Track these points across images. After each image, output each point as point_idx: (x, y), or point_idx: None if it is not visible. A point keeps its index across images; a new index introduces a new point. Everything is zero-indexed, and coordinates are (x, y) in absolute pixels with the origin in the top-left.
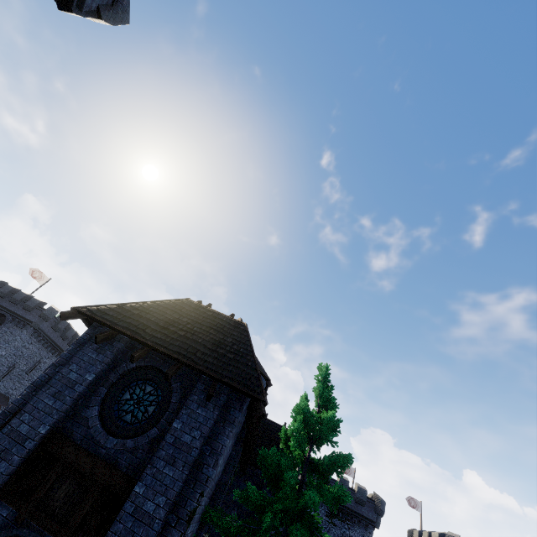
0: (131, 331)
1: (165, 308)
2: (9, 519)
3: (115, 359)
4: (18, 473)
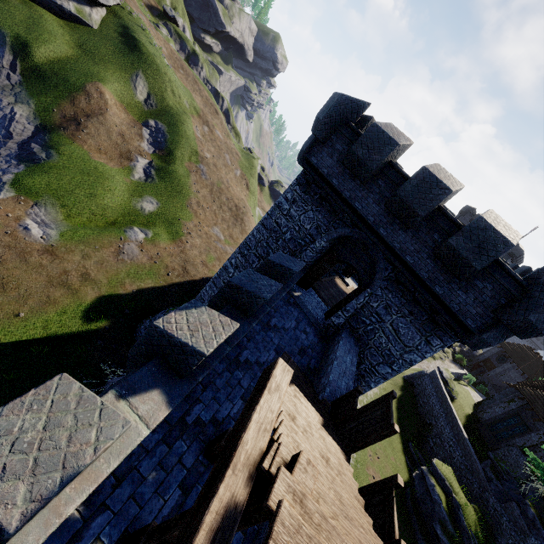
0: (503, 348)
1: (517, 345)
2: (482, 364)
3: (500, 351)
4: (484, 360)
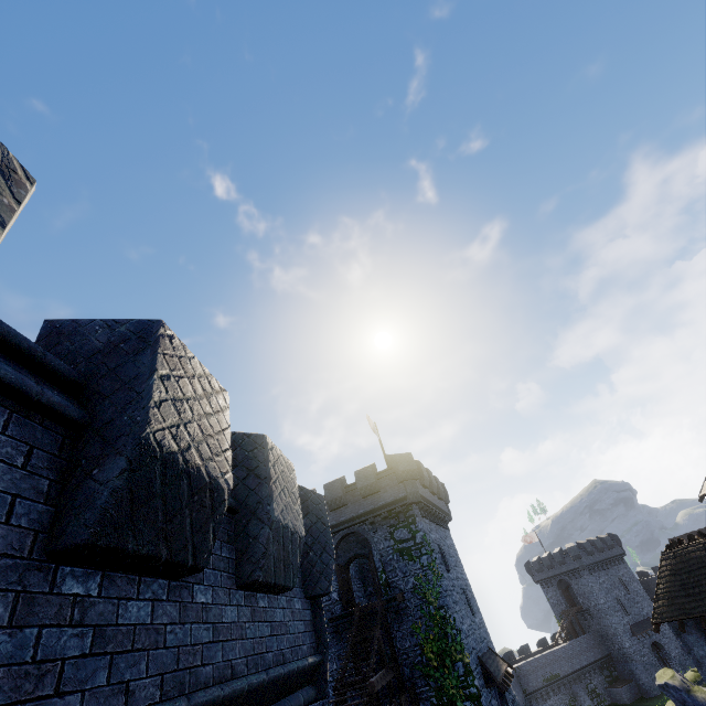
0: (683, 614)
1: (667, 576)
2: None
3: (699, 630)
4: None
